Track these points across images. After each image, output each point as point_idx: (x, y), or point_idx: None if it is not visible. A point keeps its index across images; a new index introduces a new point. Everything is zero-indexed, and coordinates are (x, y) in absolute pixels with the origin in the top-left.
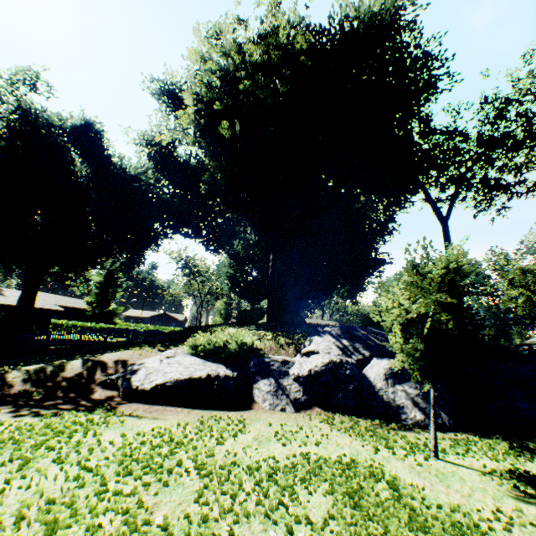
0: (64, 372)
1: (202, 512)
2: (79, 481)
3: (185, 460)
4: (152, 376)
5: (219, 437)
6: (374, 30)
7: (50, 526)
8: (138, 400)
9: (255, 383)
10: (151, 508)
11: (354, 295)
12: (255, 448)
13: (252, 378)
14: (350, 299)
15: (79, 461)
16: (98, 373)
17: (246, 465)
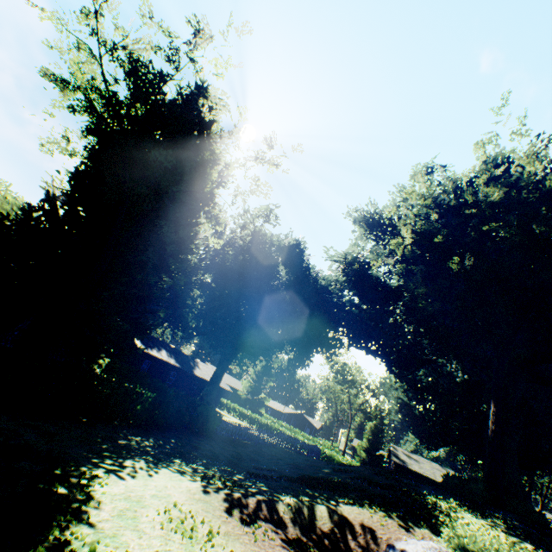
0: (317, 520)
1: None
2: None
3: None
4: None
5: None
6: None
7: None
8: None
9: None
10: None
11: None
12: None
13: None
14: None
15: None
16: (350, 538)
17: None
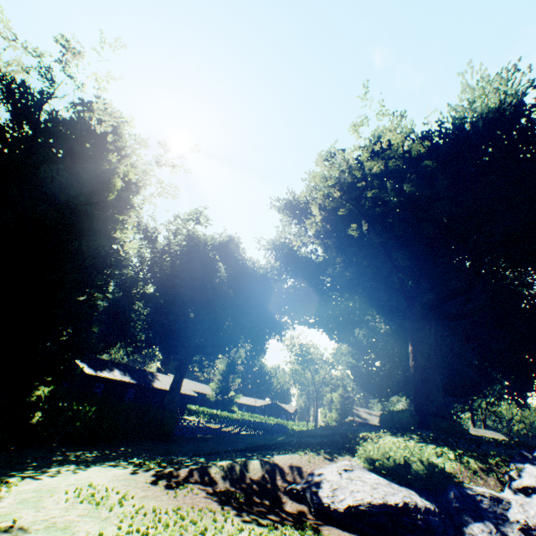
0: (249, 472)
1: None
2: None
3: None
4: (339, 493)
5: None
6: (495, 120)
7: None
8: (331, 522)
9: (465, 525)
10: None
11: (521, 395)
12: None
13: (457, 517)
14: (516, 400)
15: None
16: (278, 479)
17: None
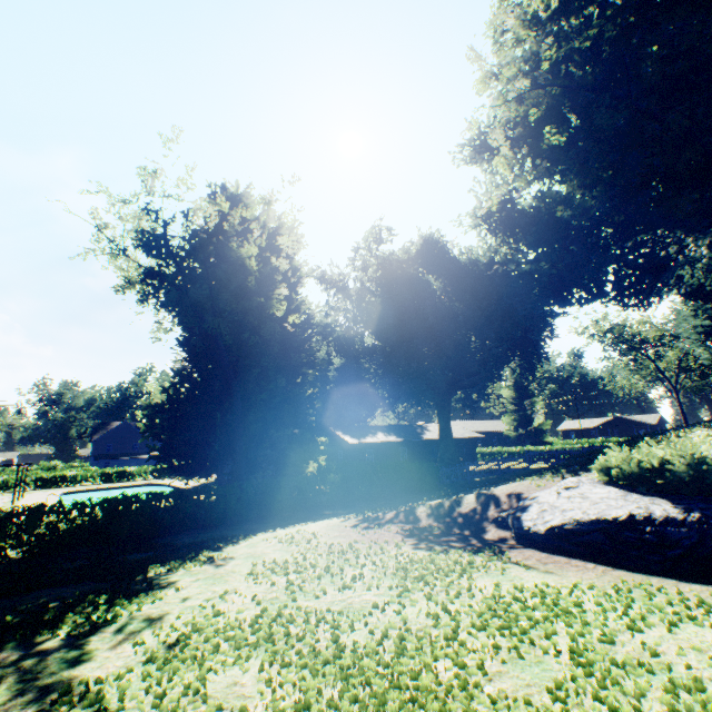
0: (460, 507)
1: (545, 705)
2: (437, 620)
3: (562, 635)
4: (545, 515)
5: (639, 619)
6: None
7: (398, 650)
8: (535, 546)
9: None
10: (490, 674)
11: None
12: (706, 655)
13: None
14: None
15: (442, 601)
16: (491, 510)
17: (667, 676)
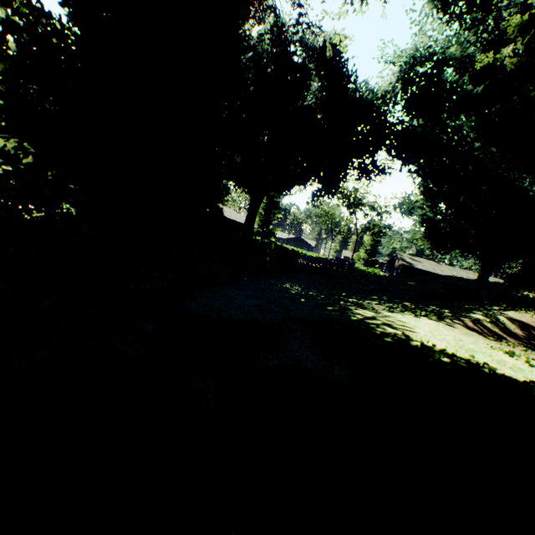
0: (508, 328)
1: None
2: None
3: None
4: None
5: None
6: None
7: None
8: None
9: None
10: None
11: None
12: None
13: None
14: None
15: None
16: None
17: None
